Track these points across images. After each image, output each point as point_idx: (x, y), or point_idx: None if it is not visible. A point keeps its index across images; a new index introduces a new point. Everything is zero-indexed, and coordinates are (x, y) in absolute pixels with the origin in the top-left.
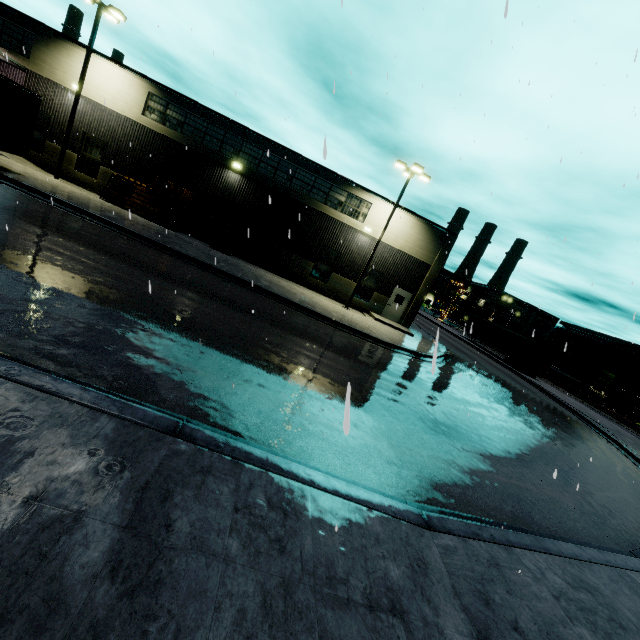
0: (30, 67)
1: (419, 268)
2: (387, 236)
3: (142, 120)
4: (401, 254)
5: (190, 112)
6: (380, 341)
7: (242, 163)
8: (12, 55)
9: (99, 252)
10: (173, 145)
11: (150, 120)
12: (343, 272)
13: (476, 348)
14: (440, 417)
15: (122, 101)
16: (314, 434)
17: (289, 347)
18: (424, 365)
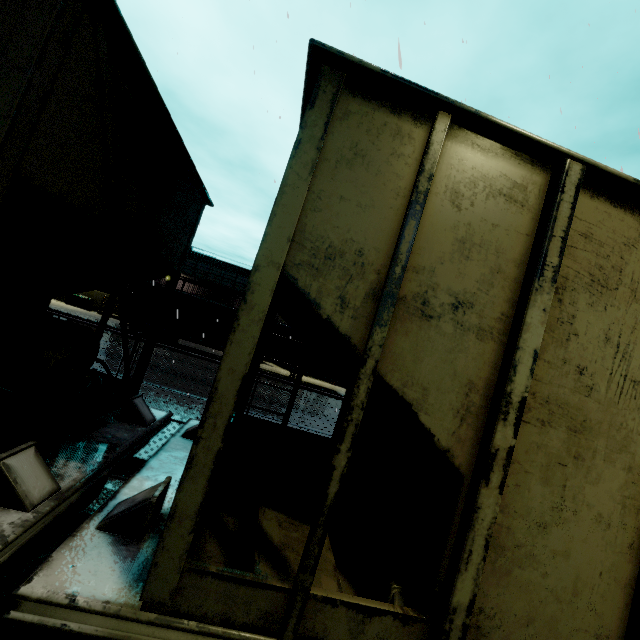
0: None
1: None
2: None
3: None
4: None
5: None
6: None
7: None
8: None
9: None
10: None
11: None
12: None
13: None
14: None
15: None
16: None
17: None
18: None
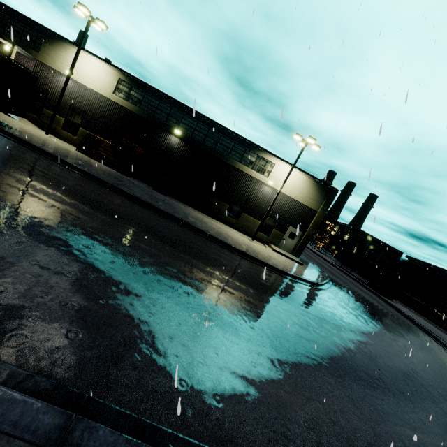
0: (38, 58)
1: (308, 213)
2: (285, 188)
3: (112, 97)
4: (295, 202)
5: (147, 93)
6: (279, 270)
7: (181, 130)
8: (27, 50)
9: (59, 190)
10: (133, 115)
11: (118, 97)
12: (251, 213)
13: (346, 273)
14: (338, 352)
15: (100, 84)
16: (231, 395)
17: (208, 280)
18: (314, 292)
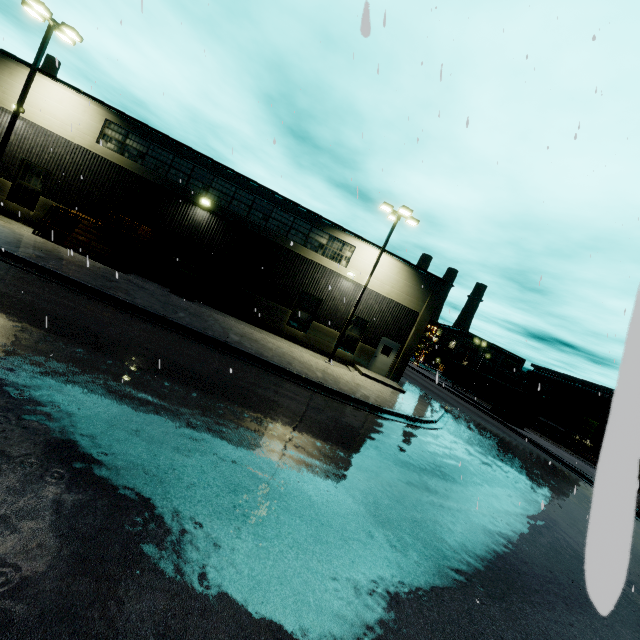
0: None
1: (407, 316)
2: (372, 282)
3: (96, 148)
4: (388, 301)
5: (154, 143)
6: (376, 408)
7: (212, 200)
8: None
9: None
10: (131, 177)
11: (105, 149)
12: (324, 320)
13: (460, 397)
14: (487, 543)
15: (73, 127)
16: None
17: (269, 448)
18: (429, 436)
